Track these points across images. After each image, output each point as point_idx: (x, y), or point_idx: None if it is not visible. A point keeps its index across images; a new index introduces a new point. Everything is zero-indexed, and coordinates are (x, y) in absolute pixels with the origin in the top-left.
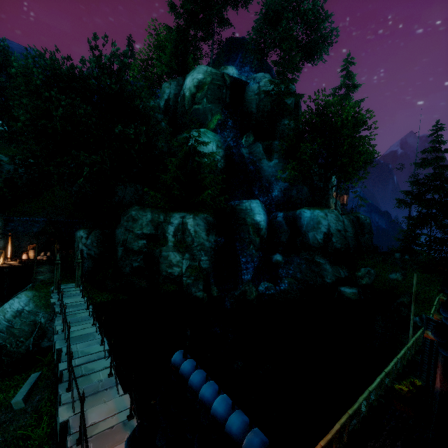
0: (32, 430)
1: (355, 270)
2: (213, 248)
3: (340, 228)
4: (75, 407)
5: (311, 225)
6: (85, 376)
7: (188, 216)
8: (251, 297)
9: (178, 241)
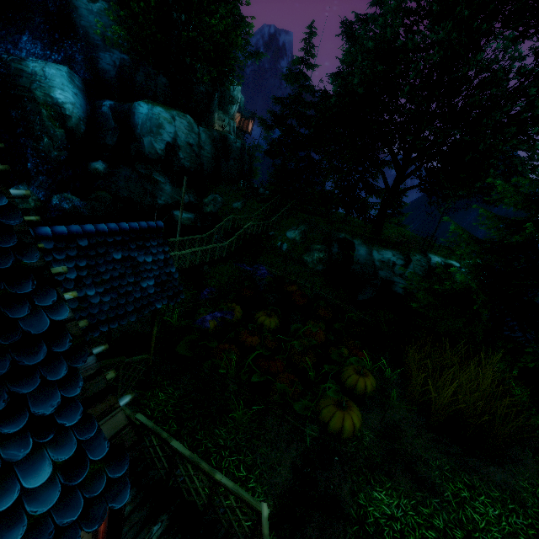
0: None
1: (205, 197)
2: None
3: (193, 142)
4: None
5: (148, 126)
6: None
7: None
8: (24, 206)
9: None
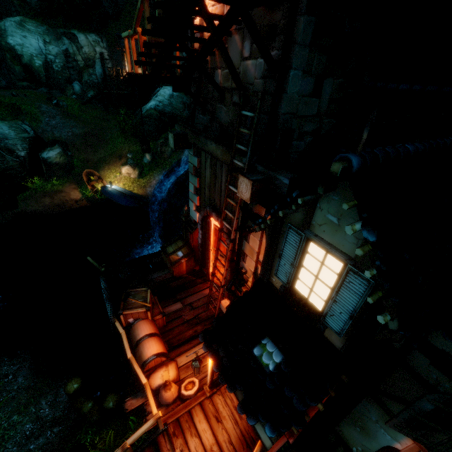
0: None
1: None
2: None
3: None
4: None
5: None
6: None
7: None
8: None
9: None
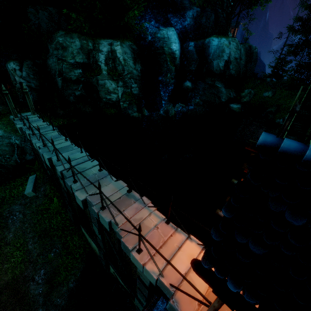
0: (48, 205)
1: (241, 92)
2: (140, 77)
3: (237, 56)
4: (87, 191)
5: (217, 53)
6: (81, 172)
7: (116, 43)
8: (172, 114)
9: (111, 69)
